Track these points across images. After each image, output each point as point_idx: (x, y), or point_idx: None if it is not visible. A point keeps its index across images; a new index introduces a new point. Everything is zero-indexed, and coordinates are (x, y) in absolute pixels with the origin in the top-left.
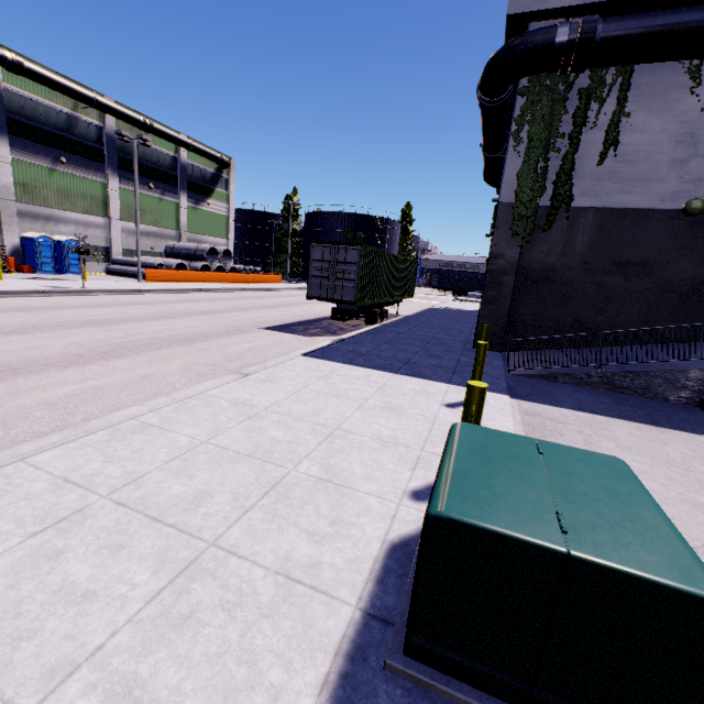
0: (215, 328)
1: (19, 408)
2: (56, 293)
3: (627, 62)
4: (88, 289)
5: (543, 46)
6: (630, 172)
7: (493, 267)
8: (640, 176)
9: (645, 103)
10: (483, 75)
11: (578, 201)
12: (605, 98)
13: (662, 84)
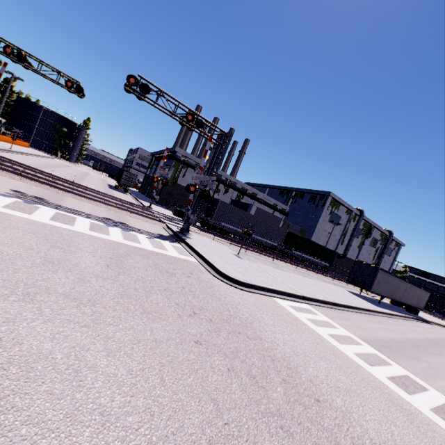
0: (102, 186)
1: (128, 200)
2: (11, 151)
3: (188, 167)
4: (15, 151)
5: (179, 160)
6: (186, 181)
7: (164, 189)
8: (187, 182)
9: (189, 172)
10: (169, 155)
11: (178, 182)
12: (185, 168)
13: (191, 170)
